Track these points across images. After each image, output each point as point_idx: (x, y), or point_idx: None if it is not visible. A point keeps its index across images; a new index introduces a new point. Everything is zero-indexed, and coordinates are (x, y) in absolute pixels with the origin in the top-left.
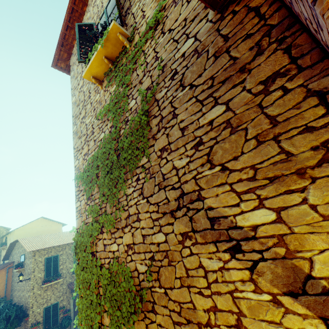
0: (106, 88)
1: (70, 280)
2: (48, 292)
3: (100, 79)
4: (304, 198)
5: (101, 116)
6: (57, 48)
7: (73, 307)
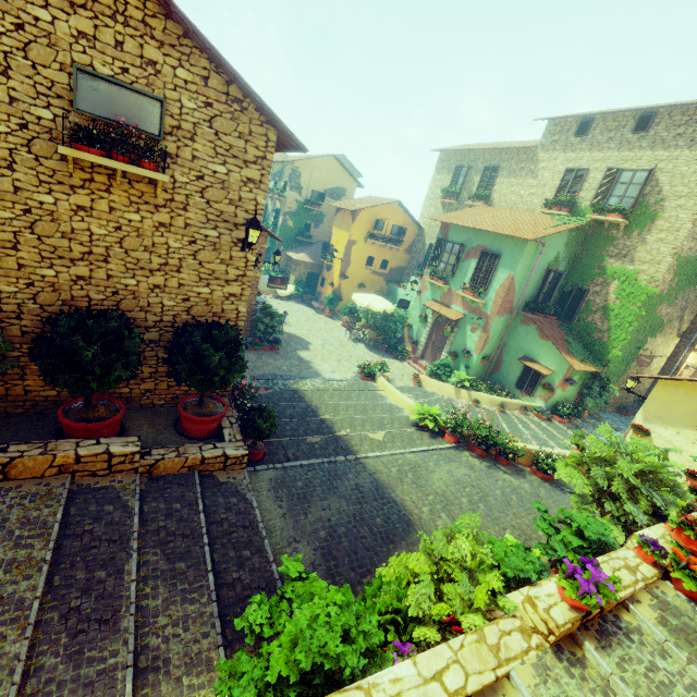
0: None
1: None
2: None
3: None
4: (690, 317)
5: None
6: None
7: None
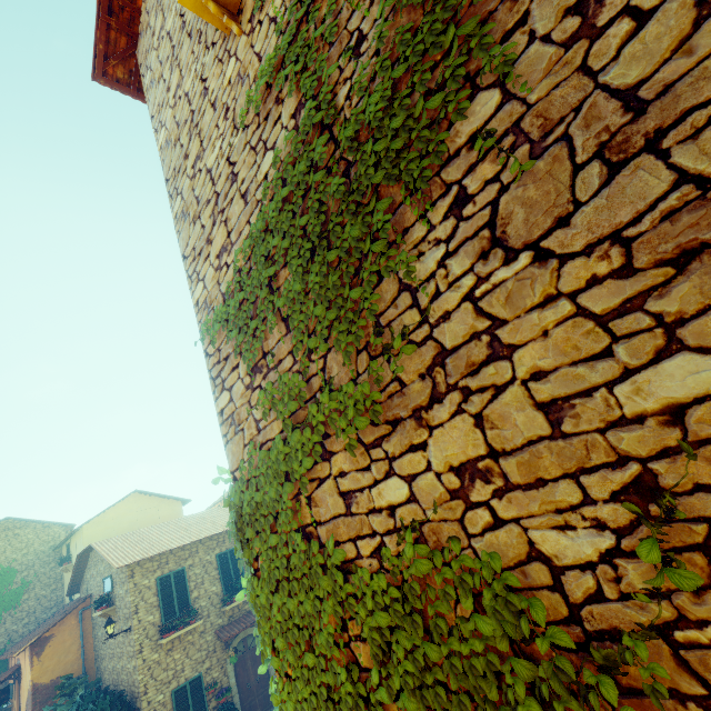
0: (254, 11)
1: (220, 621)
2: (176, 655)
3: (230, 9)
4: None
5: (254, 101)
6: (99, 21)
7: (235, 680)
